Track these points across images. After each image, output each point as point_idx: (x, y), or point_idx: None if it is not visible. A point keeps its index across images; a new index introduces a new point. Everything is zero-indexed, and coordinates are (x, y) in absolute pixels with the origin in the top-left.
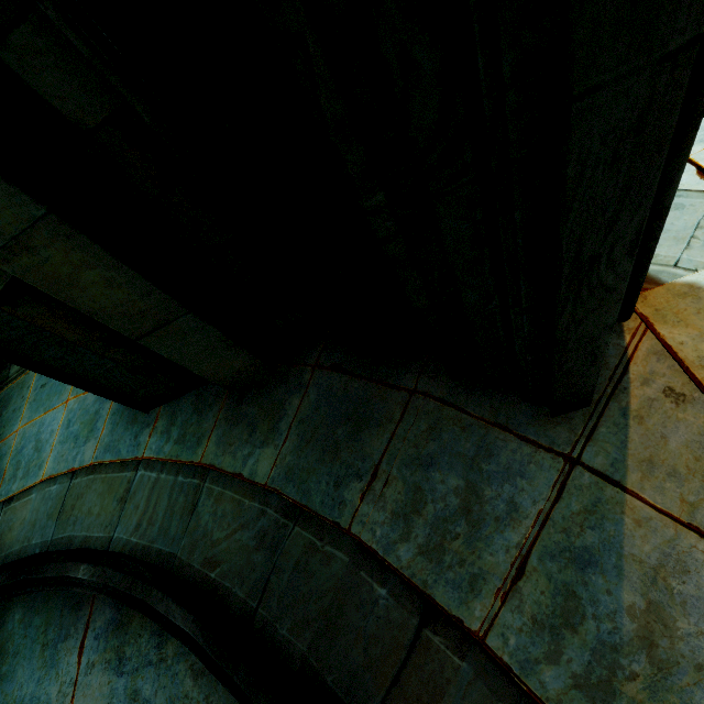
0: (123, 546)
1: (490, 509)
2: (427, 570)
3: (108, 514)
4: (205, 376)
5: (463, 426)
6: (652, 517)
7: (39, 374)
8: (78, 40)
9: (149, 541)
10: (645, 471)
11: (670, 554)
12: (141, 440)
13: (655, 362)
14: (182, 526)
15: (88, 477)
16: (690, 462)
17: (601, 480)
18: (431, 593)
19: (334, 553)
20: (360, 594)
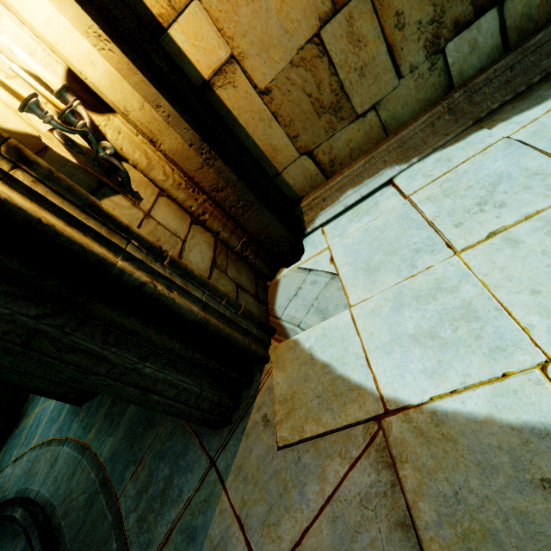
0: (41, 497)
1: (171, 493)
2: (135, 533)
3: (44, 474)
4: None
5: (183, 431)
6: (227, 509)
7: None
8: None
9: (50, 496)
10: (236, 474)
11: (224, 538)
12: (72, 425)
13: (267, 395)
14: (64, 487)
15: (46, 448)
16: (254, 471)
17: (218, 478)
18: (131, 550)
19: (108, 515)
20: (106, 546)
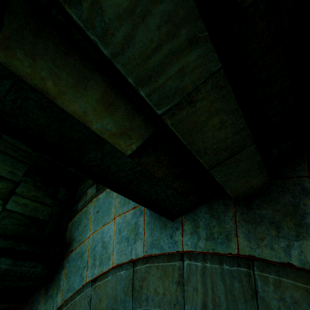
0: None
1: None
2: None
3: (172, 294)
4: (229, 192)
5: None
6: None
7: (93, 206)
8: None
9: None
10: None
11: None
12: (176, 239)
13: None
14: (250, 309)
15: (145, 265)
16: None
17: None
18: None
19: None
20: None
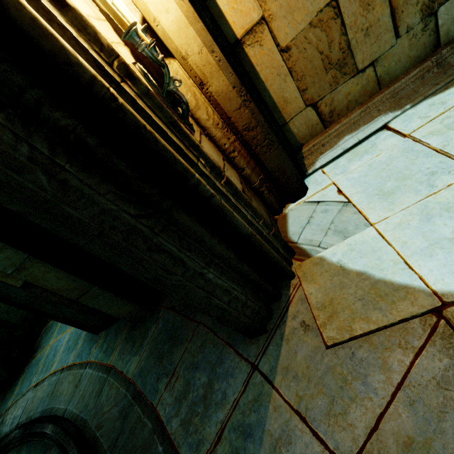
0: (69, 414)
1: (214, 397)
2: (181, 435)
3: (69, 394)
4: (114, 315)
5: (214, 344)
6: (282, 405)
7: None
8: None
9: (79, 412)
10: (284, 374)
11: (285, 431)
12: (91, 350)
13: (300, 305)
14: (93, 403)
15: (67, 372)
16: (304, 369)
17: (264, 379)
18: (180, 451)
19: (147, 423)
20: (151, 450)
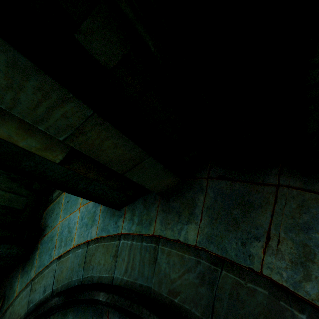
0: (120, 282)
1: None
2: None
3: (108, 264)
4: (151, 189)
5: None
6: None
7: (65, 196)
8: (127, 7)
9: (133, 279)
10: None
11: None
12: (119, 224)
13: None
14: (150, 270)
15: (95, 245)
16: None
17: None
18: None
19: (256, 288)
20: (285, 318)
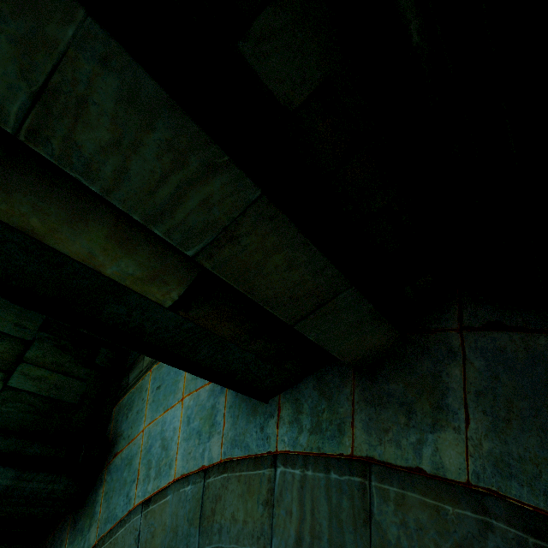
0: None
1: None
2: None
3: (255, 521)
4: (340, 357)
5: None
6: None
7: (152, 378)
8: None
9: None
10: None
11: None
12: (268, 432)
13: None
14: (361, 542)
15: (221, 476)
16: None
17: None
18: None
19: None
20: None
